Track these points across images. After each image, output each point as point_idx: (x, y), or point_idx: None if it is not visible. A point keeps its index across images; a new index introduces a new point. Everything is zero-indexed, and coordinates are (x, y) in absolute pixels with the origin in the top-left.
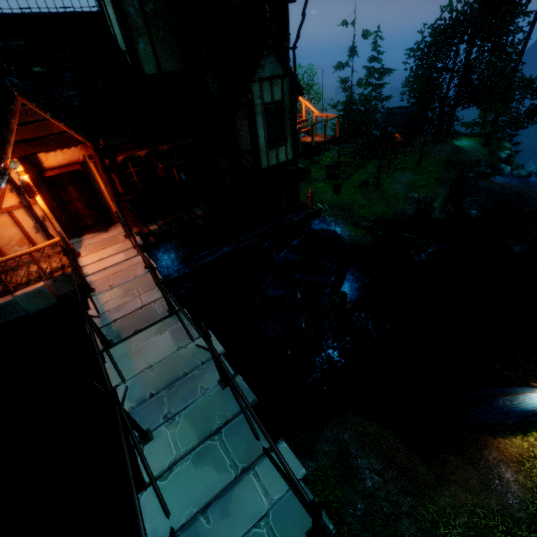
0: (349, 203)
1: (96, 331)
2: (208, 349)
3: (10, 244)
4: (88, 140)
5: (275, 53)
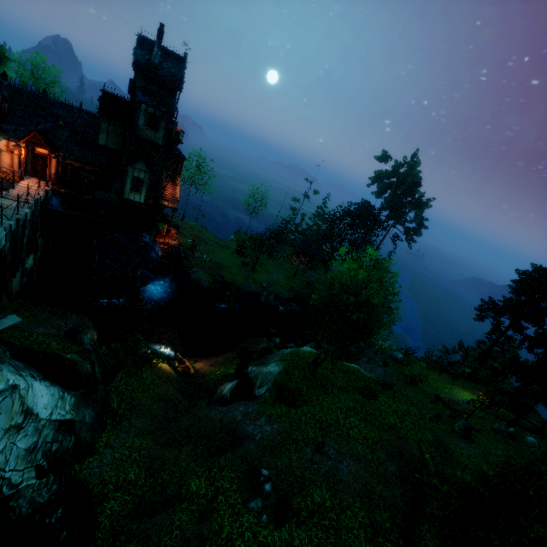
0: (225, 266)
1: (1, 189)
2: (19, 202)
3: (5, 164)
4: (51, 151)
5: (144, 163)
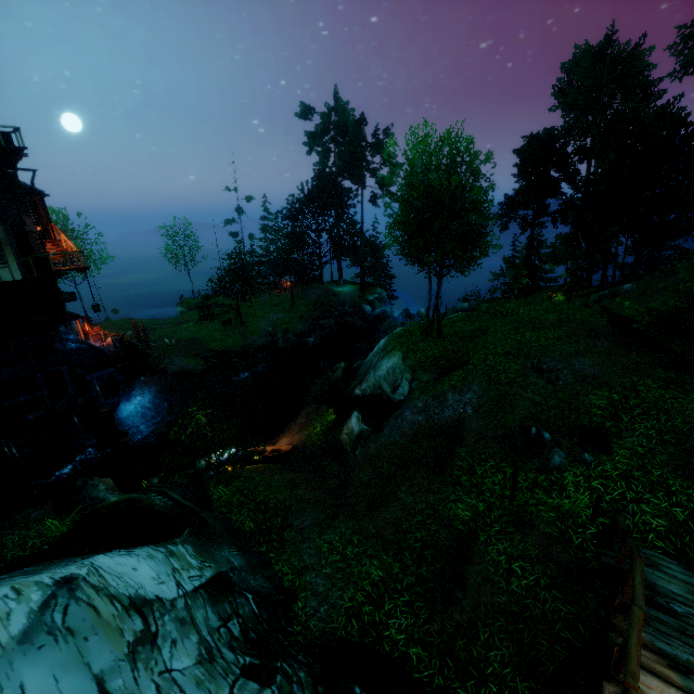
0: (203, 338)
1: None
2: None
3: None
4: None
5: None
